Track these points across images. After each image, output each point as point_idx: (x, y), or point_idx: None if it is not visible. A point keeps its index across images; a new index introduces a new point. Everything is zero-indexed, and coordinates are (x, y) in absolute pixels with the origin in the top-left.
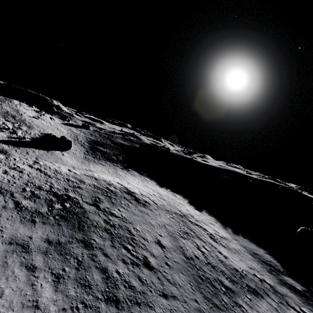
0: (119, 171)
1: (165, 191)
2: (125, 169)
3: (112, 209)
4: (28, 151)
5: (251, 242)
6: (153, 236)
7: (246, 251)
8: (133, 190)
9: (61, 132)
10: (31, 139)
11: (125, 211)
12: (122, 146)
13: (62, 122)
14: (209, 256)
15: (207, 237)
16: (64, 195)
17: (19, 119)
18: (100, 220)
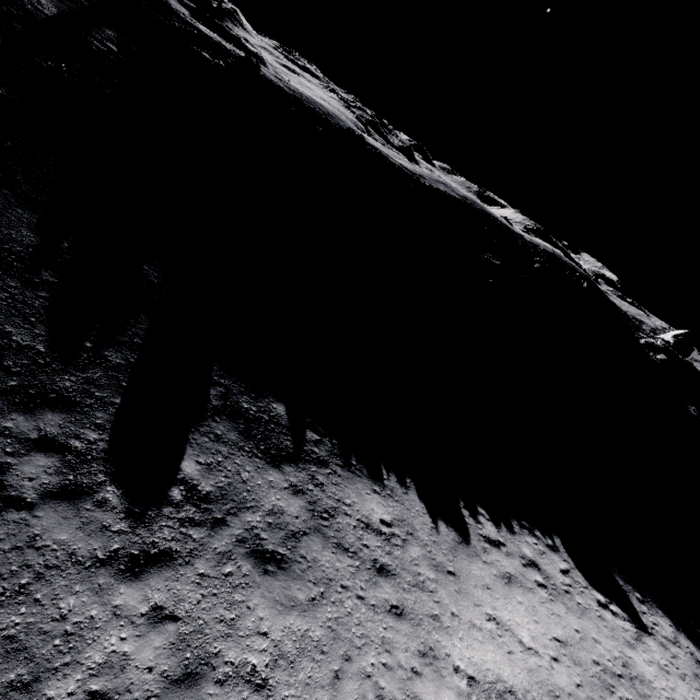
0: None
1: (519, 597)
2: (173, 526)
3: None
4: None
5: None
6: None
7: None
8: None
9: None
10: None
11: None
12: None
13: None
14: None
15: None
16: None
17: None
18: None
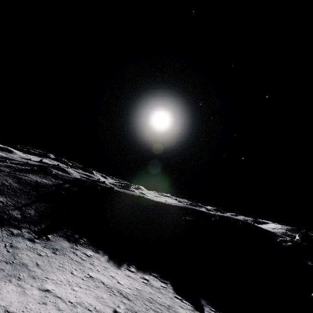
0: (23, 250)
1: (129, 279)
2: (41, 239)
3: None
4: None
5: None
6: None
7: None
8: None
9: None
10: None
11: None
12: (38, 187)
13: None
14: None
15: None
16: None
17: None
18: None
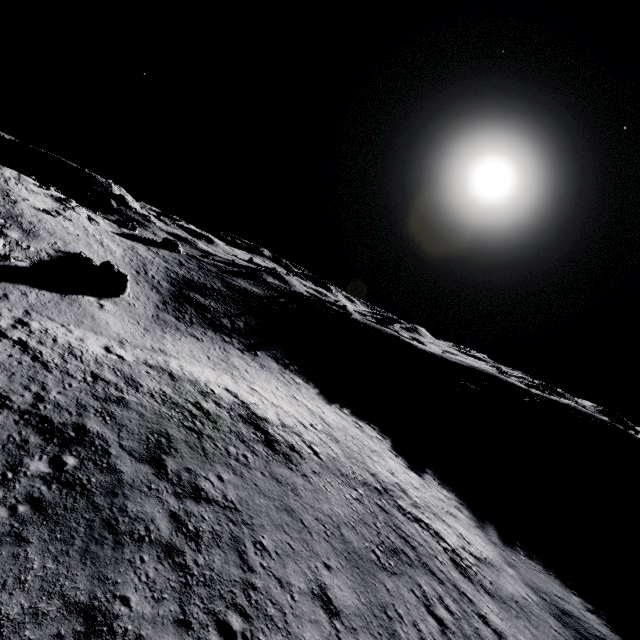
0: (234, 356)
1: (337, 416)
2: (249, 353)
3: (201, 473)
4: (9, 293)
5: (548, 573)
6: (308, 572)
7: (541, 603)
8: (262, 412)
9: (108, 252)
10: (25, 261)
11: (236, 479)
12: (247, 296)
13: (116, 230)
14: (458, 635)
15: (445, 562)
16: (71, 426)
17: (6, 212)
18: (157, 515)
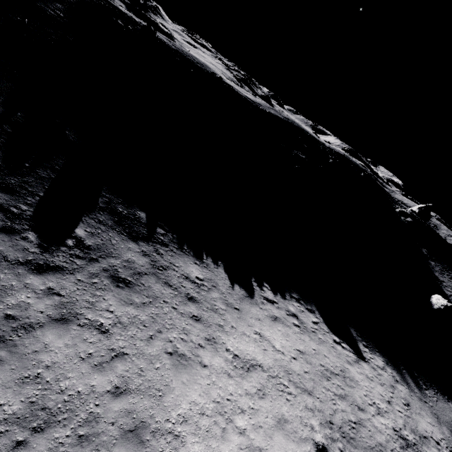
0: (43, 332)
1: (279, 328)
2: (66, 256)
3: None
4: None
5: (437, 394)
6: None
7: None
8: None
9: None
10: None
11: None
12: None
13: None
14: None
15: None
16: None
17: None
18: None
